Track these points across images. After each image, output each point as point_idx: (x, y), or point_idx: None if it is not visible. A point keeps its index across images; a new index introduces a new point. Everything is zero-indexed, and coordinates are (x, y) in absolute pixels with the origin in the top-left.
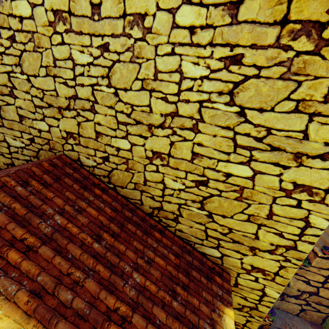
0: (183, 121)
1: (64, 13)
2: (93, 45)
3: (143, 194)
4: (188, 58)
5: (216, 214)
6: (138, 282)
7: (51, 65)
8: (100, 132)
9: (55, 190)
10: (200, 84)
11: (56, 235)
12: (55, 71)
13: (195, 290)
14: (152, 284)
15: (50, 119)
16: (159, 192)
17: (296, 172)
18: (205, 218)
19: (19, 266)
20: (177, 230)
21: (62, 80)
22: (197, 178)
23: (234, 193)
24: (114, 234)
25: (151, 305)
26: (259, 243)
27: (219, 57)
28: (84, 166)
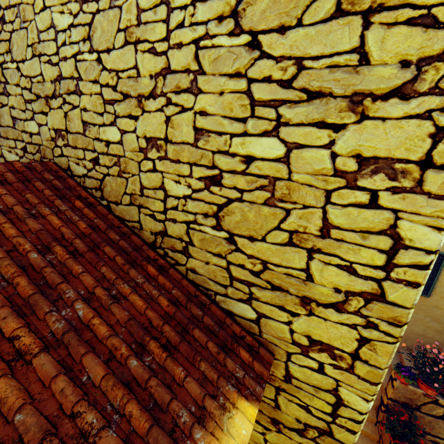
0: (178, 79)
1: None
2: None
3: (141, 210)
4: None
5: (239, 236)
6: (79, 316)
7: (36, 41)
8: (87, 122)
9: (13, 190)
10: (192, 12)
11: None
12: (40, 48)
13: (187, 356)
14: (104, 325)
15: (39, 115)
16: (159, 205)
17: (359, 135)
18: (225, 245)
19: None
20: (189, 270)
21: (47, 58)
22: (206, 173)
23: (262, 191)
24: (75, 252)
25: (85, 351)
26: (316, 289)
27: None
28: (74, 177)
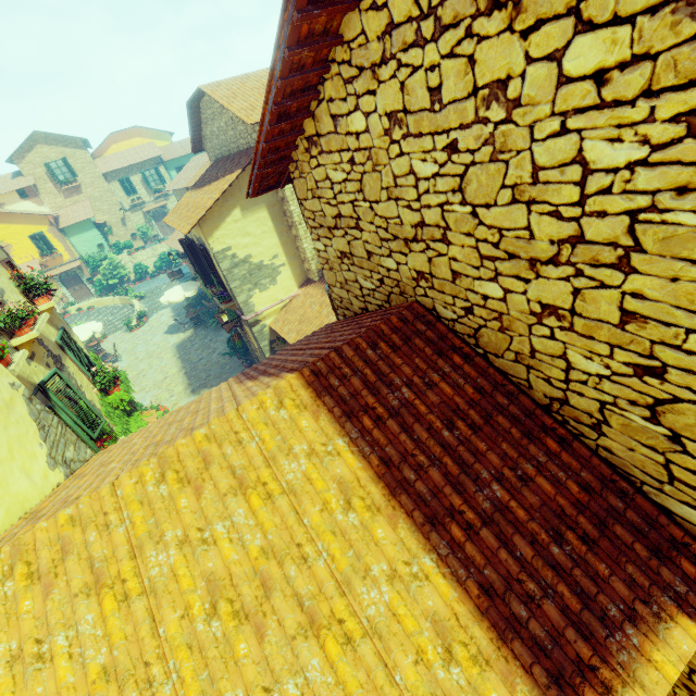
0: (595, 251)
1: (398, 113)
2: (437, 148)
3: (531, 371)
4: (597, 133)
5: (691, 440)
6: (497, 496)
7: (391, 185)
8: (457, 272)
9: (403, 356)
10: (627, 177)
11: (402, 410)
12: (397, 192)
13: (609, 553)
14: (520, 508)
15: (397, 254)
16: (558, 373)
17: None
18: (664, 442)
19: (372, 433)
20: (601, 447)
21: (405, 203)
22: (637, 360)
23: None
24: (473, 425)
25: (512, 531)
26: None
27: (671, 116)
28: (441, 319)
